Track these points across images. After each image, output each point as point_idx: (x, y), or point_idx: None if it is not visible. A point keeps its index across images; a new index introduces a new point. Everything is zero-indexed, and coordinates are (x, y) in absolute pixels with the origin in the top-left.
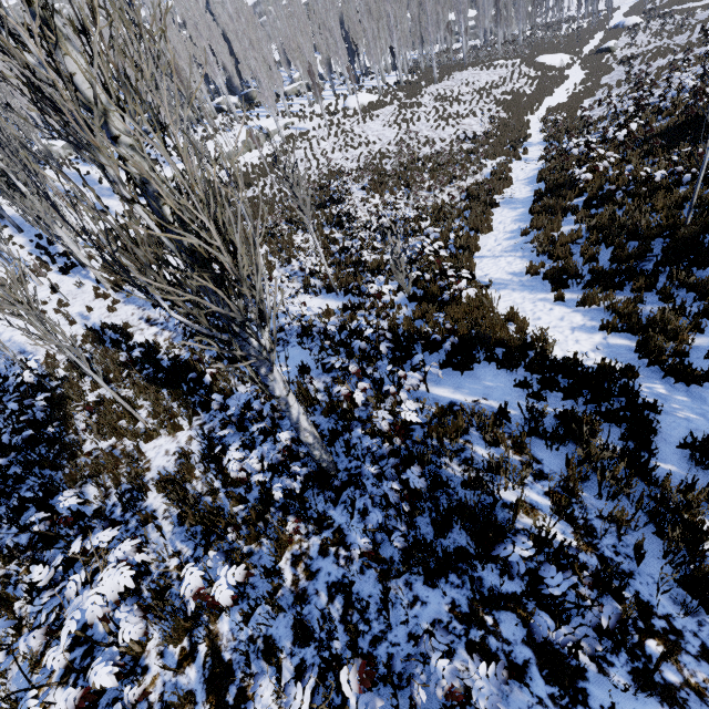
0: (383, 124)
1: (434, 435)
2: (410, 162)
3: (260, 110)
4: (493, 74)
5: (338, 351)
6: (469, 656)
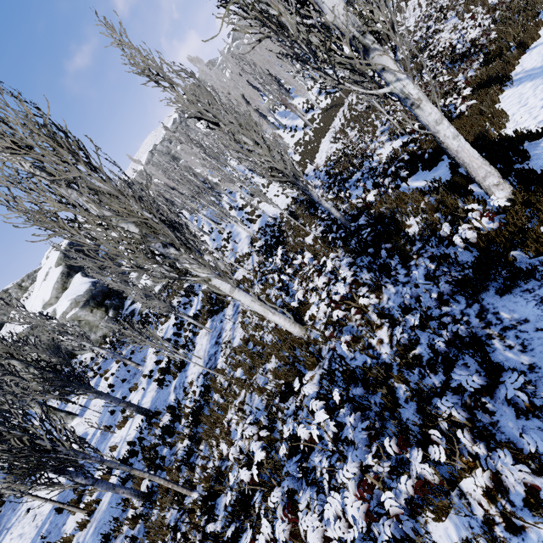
0: None
1: (386, 205)
2: None
3: None
4: None
5: (386, 176)
6: (366, 271)
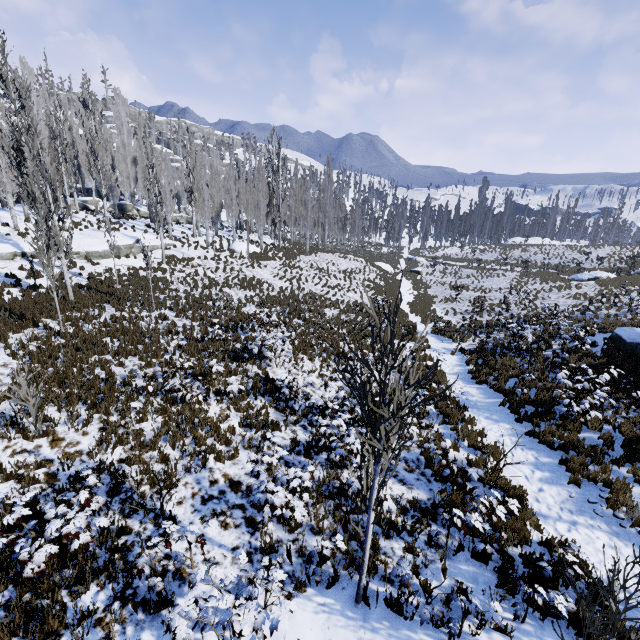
0: (274, 275)
1: None
2: (332, 326)
3: (135, 222)
4: (350, 263)
5: None
6: None
